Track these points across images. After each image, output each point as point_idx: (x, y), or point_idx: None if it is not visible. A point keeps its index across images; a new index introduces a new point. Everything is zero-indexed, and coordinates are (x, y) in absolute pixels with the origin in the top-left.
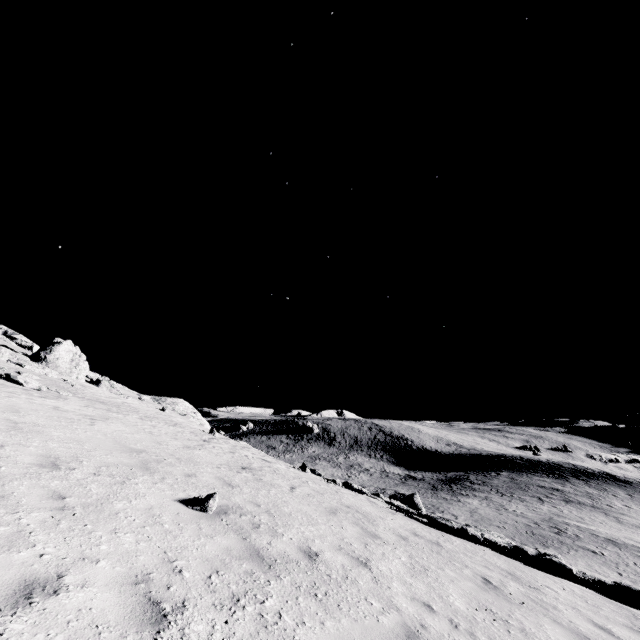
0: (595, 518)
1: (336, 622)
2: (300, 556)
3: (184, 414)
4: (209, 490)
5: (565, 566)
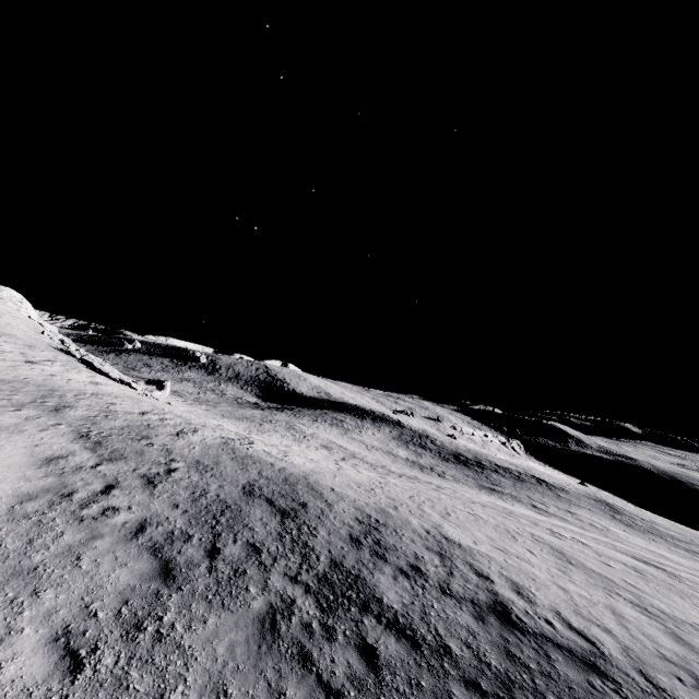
0: (329, 430)
1: None
2: None
3: (2, 298)
4: None
5: (93, 363)
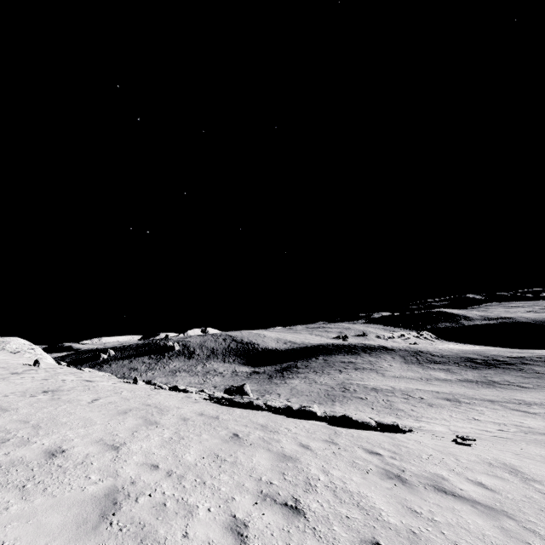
0: (370, 376)
1: (27, 503)
2: (39, 457)
3: (16, 351)
4: None
5: (312, 412)
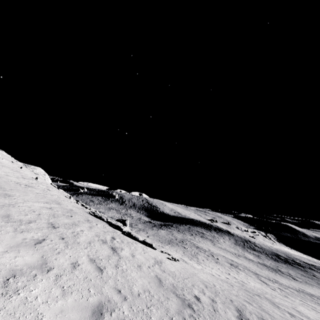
0: (205, 242)
1: None
2: (2, 193)
3: (37, 173)
4: None
5: (120, 227)
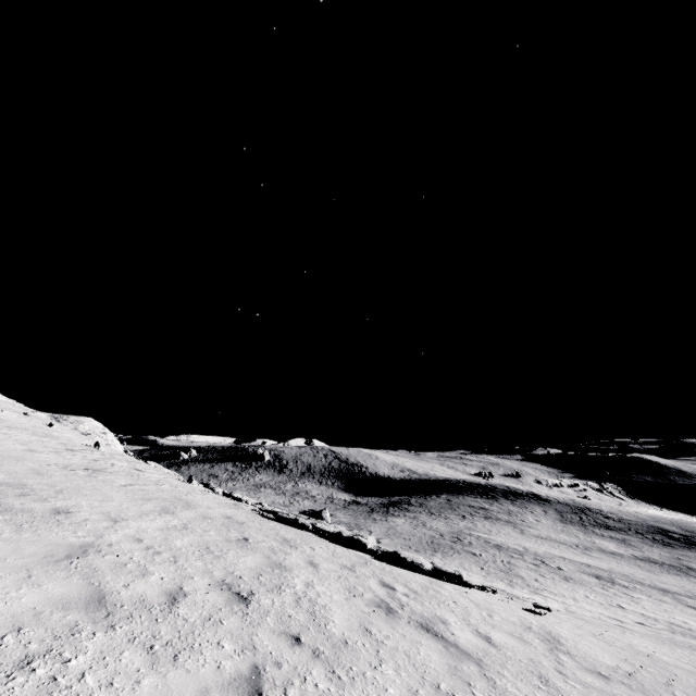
0: (502, 530)
1: (17, 535)
2: (46, 511)
3: (88, 433)
4: (2, 473)
5: (361, 541)
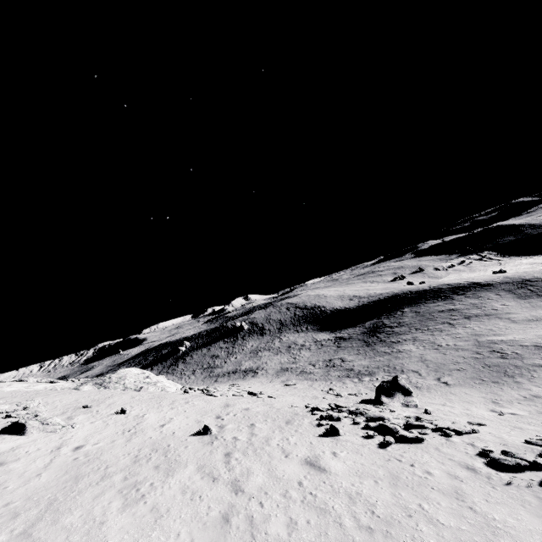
0: (498, 326)
1: None
2: None
3: (139, 388)
4: None
5: None
